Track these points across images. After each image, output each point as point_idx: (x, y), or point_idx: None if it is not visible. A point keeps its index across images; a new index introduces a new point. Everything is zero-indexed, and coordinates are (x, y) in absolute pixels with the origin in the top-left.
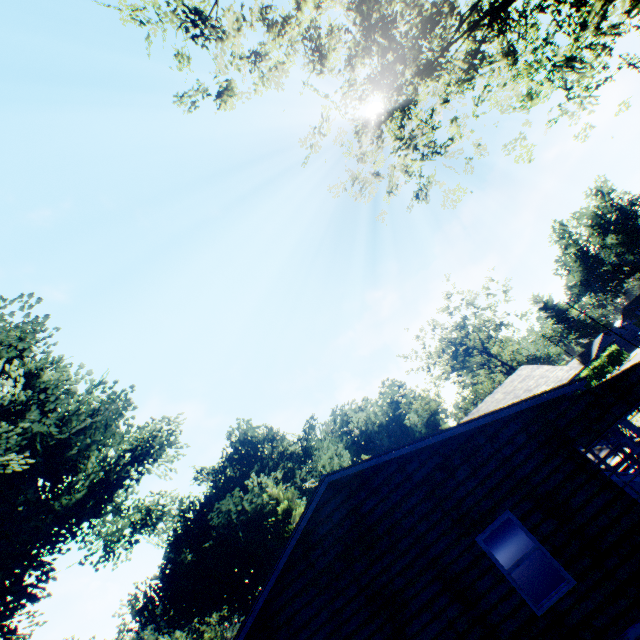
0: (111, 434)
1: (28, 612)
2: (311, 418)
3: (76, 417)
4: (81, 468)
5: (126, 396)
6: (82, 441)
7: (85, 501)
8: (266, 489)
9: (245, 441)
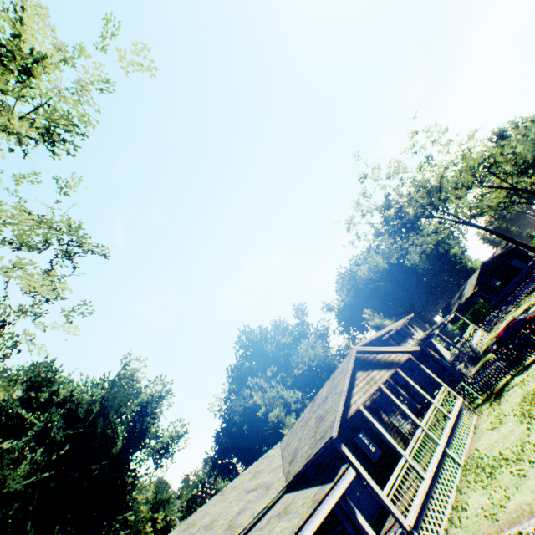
0: (127, 400)
1: (132, 498)
2: (299, 305)
3: (94, 406)
4: (114, 431)
5: (124, 375)
6: (101, 422)
7: (124, 449)
8: (262, 386)
9: (250, 342)
